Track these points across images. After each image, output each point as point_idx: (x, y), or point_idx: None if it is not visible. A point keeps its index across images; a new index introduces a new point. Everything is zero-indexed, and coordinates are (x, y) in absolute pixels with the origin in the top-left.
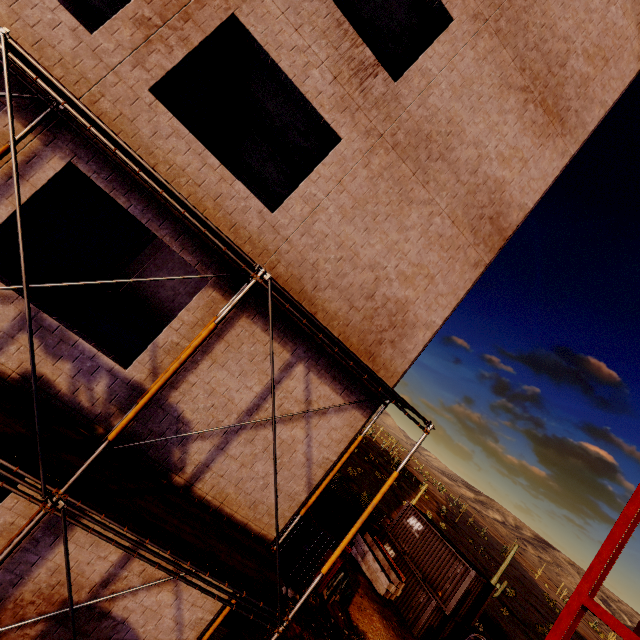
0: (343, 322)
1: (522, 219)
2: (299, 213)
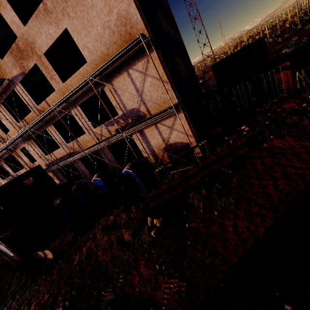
0: (120, 48)
1: None
2: (87, 53)
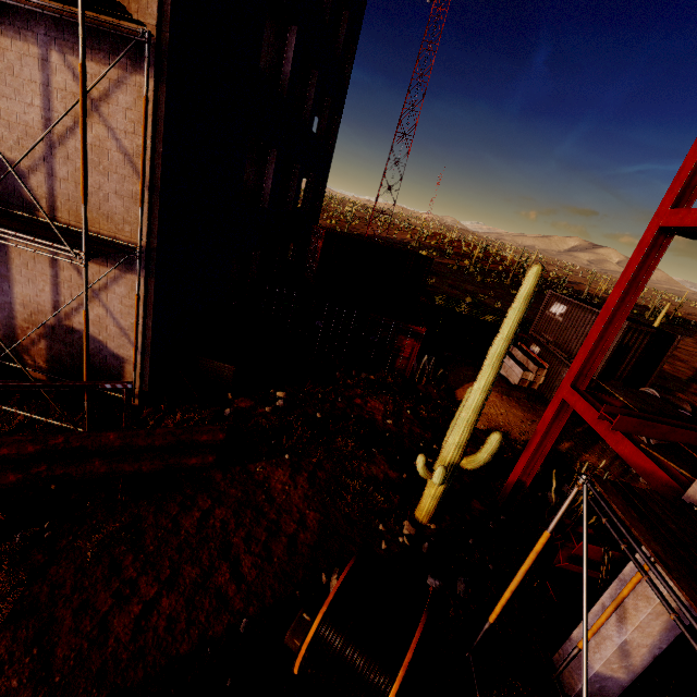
0: None
1: None
2: None
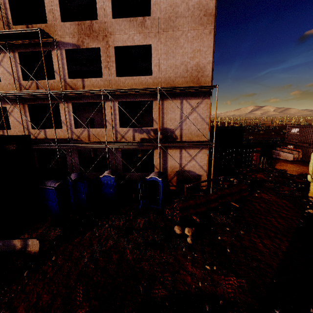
0: (185, 83)
1: (215, 2)
2: (157, 70)
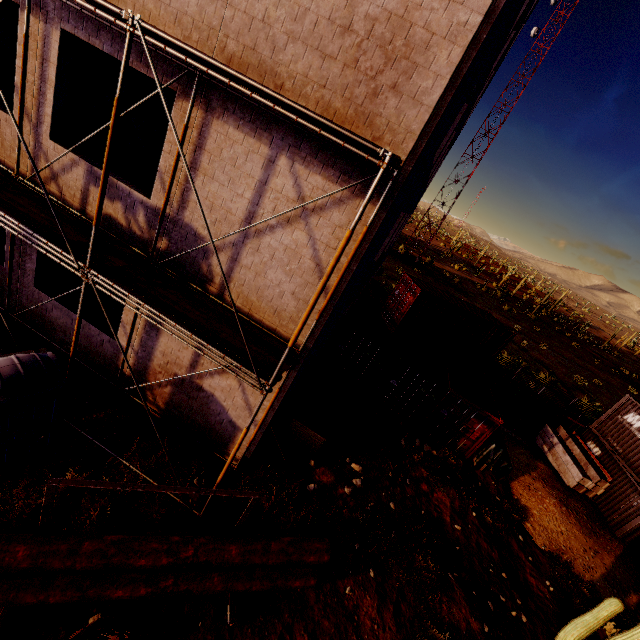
0: (318, 84)
1: None
2: None
